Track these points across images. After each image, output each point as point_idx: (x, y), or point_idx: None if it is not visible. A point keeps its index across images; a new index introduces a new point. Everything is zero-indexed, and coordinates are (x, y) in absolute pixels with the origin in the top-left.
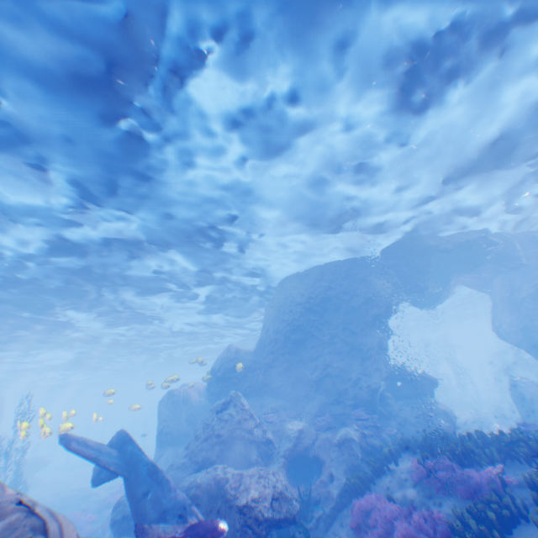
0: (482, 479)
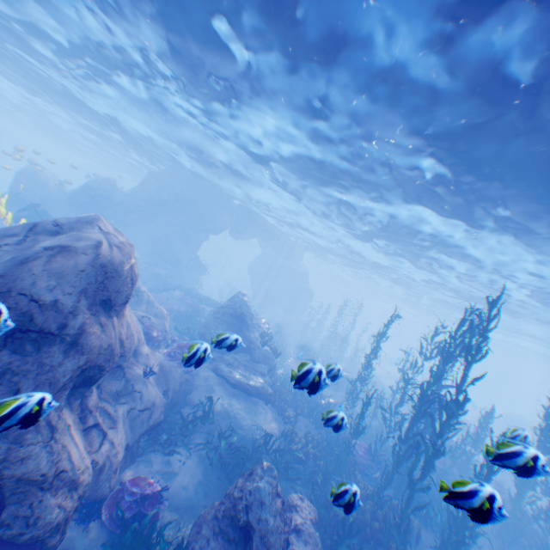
0: (200, 307)
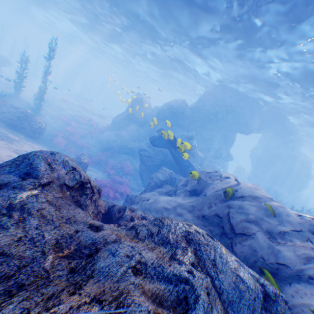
0: None
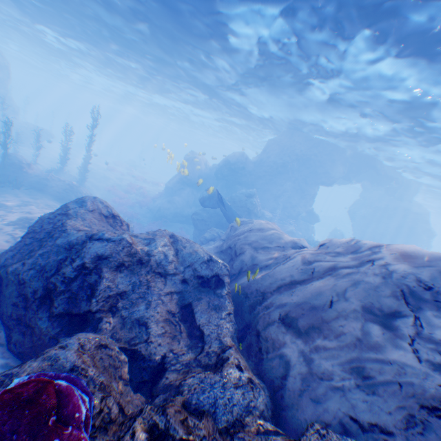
0: None
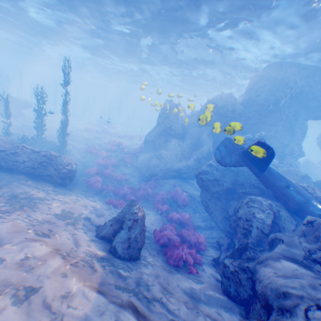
0: None
